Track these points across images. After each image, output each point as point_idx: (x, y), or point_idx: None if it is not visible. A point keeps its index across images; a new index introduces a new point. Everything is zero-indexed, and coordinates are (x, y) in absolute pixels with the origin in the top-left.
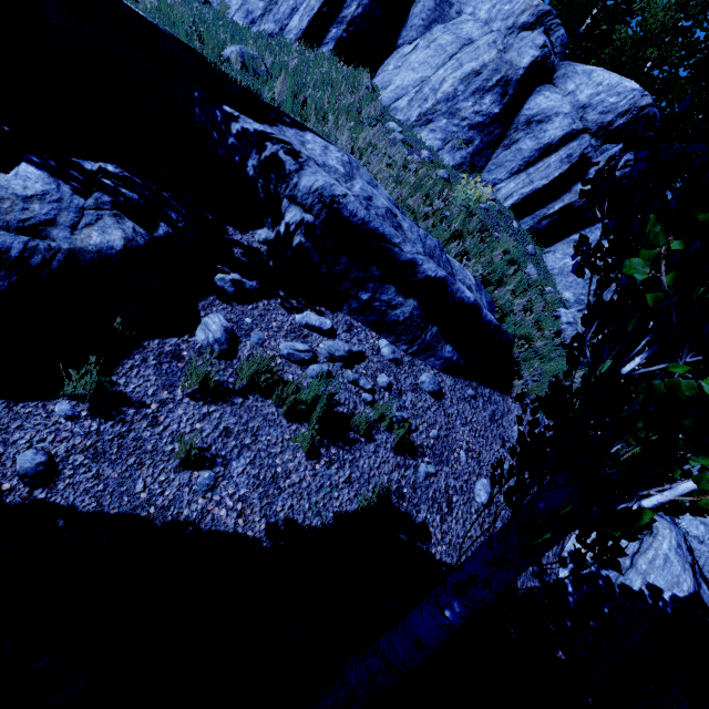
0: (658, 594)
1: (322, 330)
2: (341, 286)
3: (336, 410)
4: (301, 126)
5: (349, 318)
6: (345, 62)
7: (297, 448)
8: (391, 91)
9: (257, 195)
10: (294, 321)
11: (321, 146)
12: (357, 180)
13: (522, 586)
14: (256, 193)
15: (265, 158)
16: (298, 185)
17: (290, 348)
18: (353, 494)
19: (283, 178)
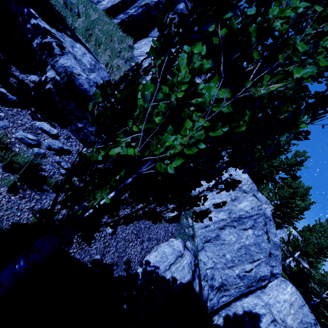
0: (175, 281)
1: (50, 134)
2: (69, 116)
3: (40, 173)
4: (77, 40)
5: (70, 133)
6: (123, 31)
7: (3, 185)
8: (139, 51)
9: (35, 58)
10: (34, 124)
11: (82, 52)
12: (94, 73)
13: (116, 273)
14: (35, 56)
15: (44, 42)
16: (58, 61)
17: (23, 135)
18: (31, 216)
19: (51, 55)
